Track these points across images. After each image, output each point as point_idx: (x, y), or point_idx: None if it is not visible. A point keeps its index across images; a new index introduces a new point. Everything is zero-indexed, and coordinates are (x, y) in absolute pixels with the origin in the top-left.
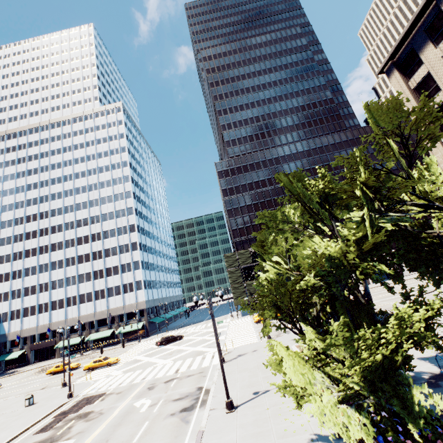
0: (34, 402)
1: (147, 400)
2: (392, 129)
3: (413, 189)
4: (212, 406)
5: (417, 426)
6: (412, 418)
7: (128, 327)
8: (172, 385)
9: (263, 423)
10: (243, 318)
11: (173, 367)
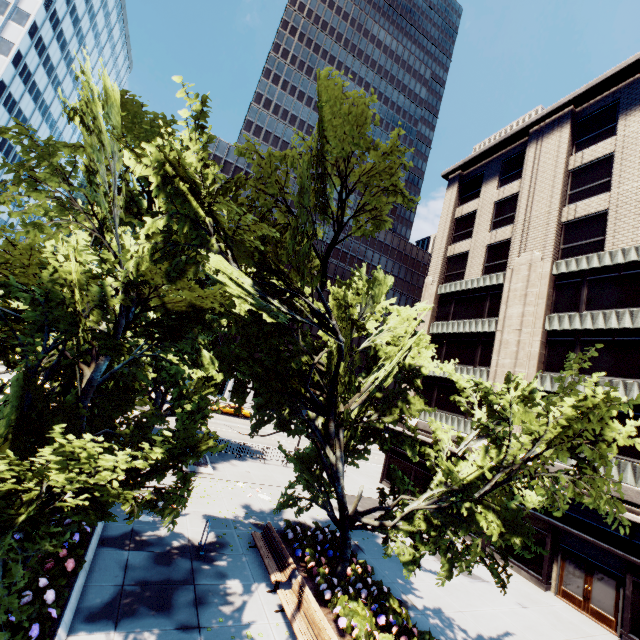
0: None
1: None
2: (338, 163)
3: (323, 284)
4: None
5: None
6: None
7: None
8: None
9: None
10: None
11: None
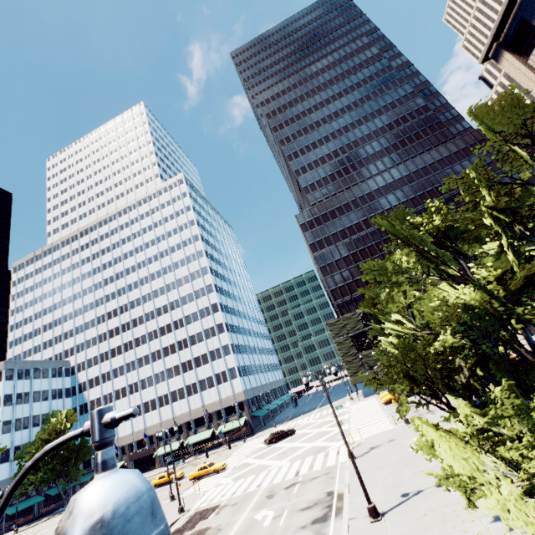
0: None
1: (268, 511)
2: (516, 131)
3: None
4: (351, 515)
5: None
6: None
7: (229, 425)
8: (294, 492)
9: (423, 534)
10: (367, 399)
11: (291, 469)
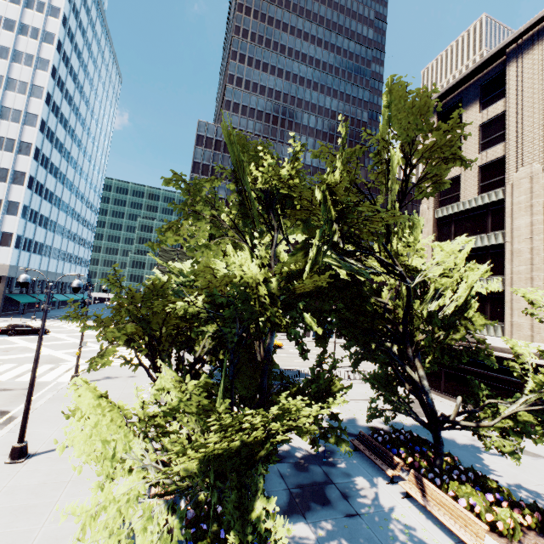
0: None
1: None
2: (404, 142)
3: (388, 240)
4: None
5: (238, 543)
6: (237, 531)
7: None
8: None
9: (50, 491)
10: None
11: None
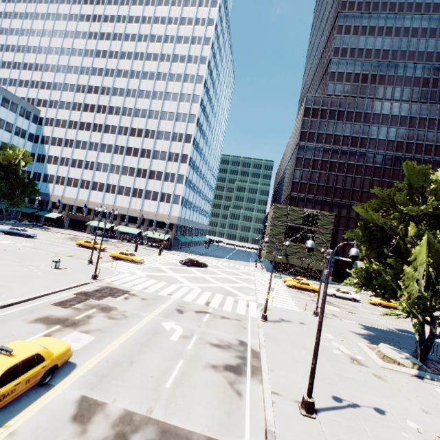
0: (60, 267)
1: (177, 326)
2: None
3: None
4: (273, 387)
5: None
6: None
7: (155, 234)
8: (204, 320)
9: None
10: (269, 274)
11: (202, 296)
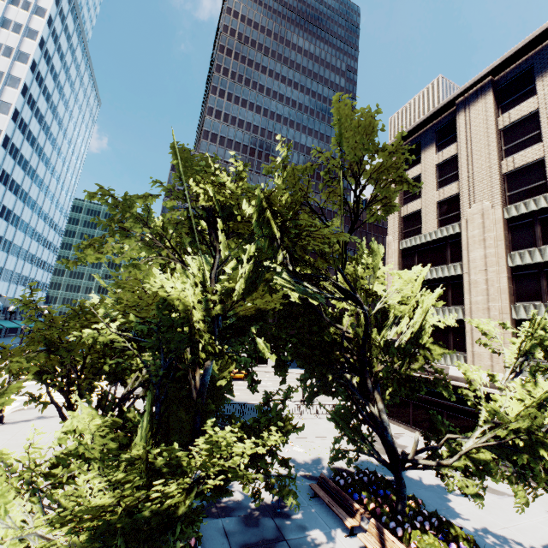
0: None
1: None
2: (354, 167)
3: (344, 265)
4: None
5: None
6: None
7: None
8: None
9: None
10: None
11: None
